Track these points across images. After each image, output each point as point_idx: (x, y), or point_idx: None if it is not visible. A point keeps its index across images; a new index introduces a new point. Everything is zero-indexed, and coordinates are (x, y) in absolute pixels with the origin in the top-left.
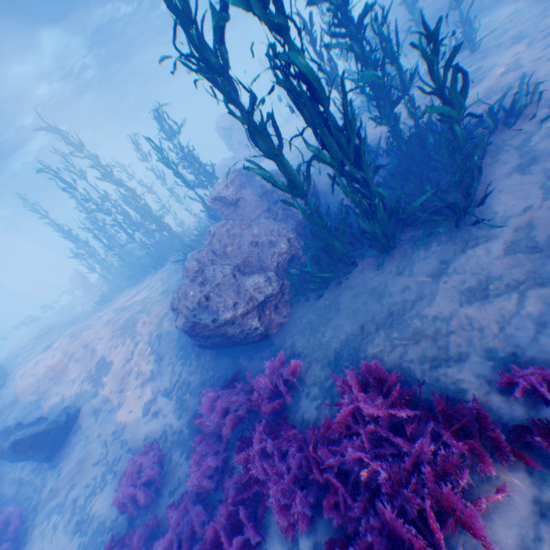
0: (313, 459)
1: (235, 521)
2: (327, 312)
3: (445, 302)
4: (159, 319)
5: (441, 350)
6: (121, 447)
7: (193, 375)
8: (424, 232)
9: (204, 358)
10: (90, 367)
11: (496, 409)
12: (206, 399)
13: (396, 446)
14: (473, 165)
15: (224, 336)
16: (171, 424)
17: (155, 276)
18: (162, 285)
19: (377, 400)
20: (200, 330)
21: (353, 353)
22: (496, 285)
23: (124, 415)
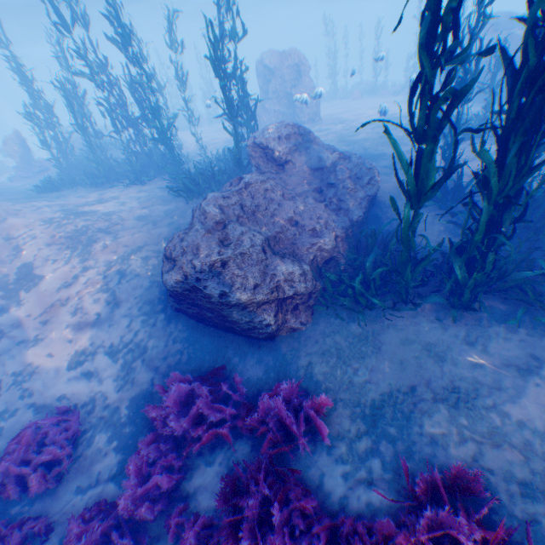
0: None
1: None
2: (363, 346)
3: (539, 411)
4: (127, 251)
5: (537, 477)
6: (21, 397)
7: (155, 342)
8: (522, 313)
9: (175, 327)
10: (6, 270)
11: None
12: (177, 391)
13: None
14: None
15: (220, 317)
16: (104, 394)
17: (129, 192)
18: (141, 210)
19: (475, 532)
20: (195, 298)
21: (402, 421)
22: None
23: (38, 356)
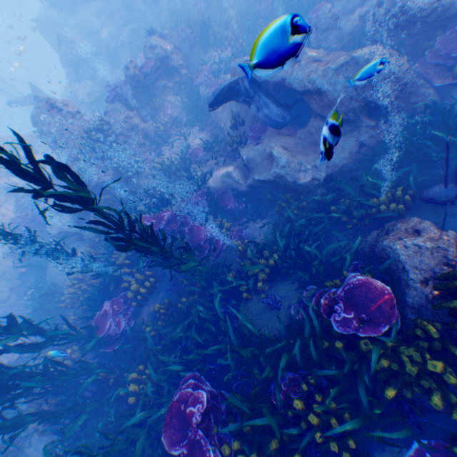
0: None
1: None
2: None
3: None
4: None
5: None
6: None
7: None
8: None
9: None
10: None
11: None
12: None
13: None
14: None
15: None
16: None
17: None
18: None
19: None
20: None
21: None
22: None
23: None
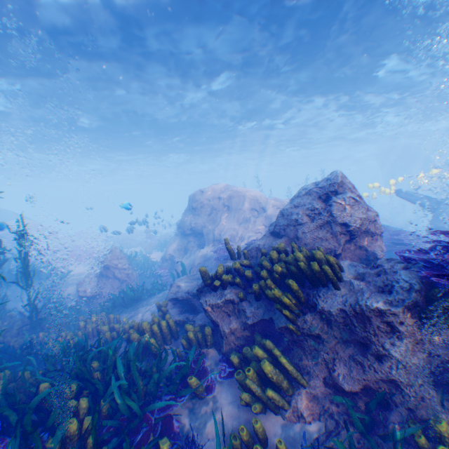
0: None
1: None
2: None
3: None
4: None
5: None
6: None
7: None
8: None
9: None
10: None
11: None
12: None
13: None
14: None
15: None
16: None
17: None
18: None
19: None
20: None
21: None
22: None
23: None
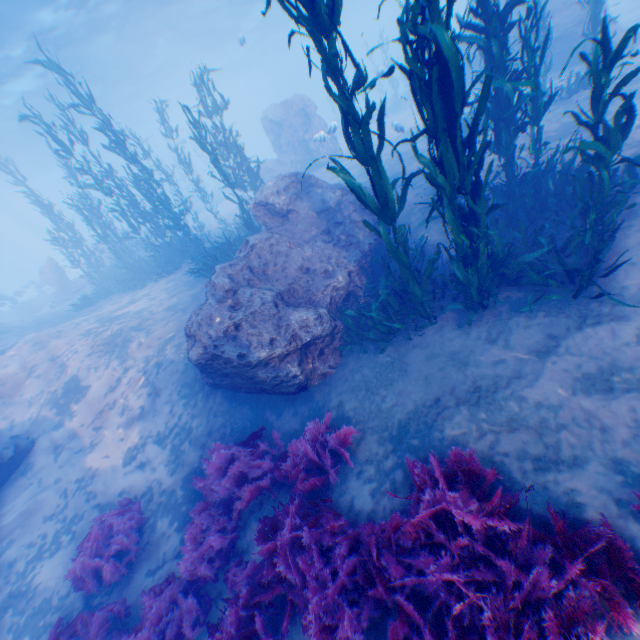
0: (374, 569)
1: (246, 631)
2: (390, 372)
3: (554, 387)
4: (160, 342)
5: (548, 447)
6: (87, 500)
7: (198, 421)
8: (531, 295)
9: (215, 402)
10: (56, 388)
11: (630, 540)
12: (217, 457)
13: (495, 570)
14: (605, 226)
15: (250, 379)
16: (160, 481)
17: (158, 286)
18: (169, 300)
19: (470, 503)
20: (220, 367)
21: (425, 431)
22: (625, 378)
23: (96, 459)
